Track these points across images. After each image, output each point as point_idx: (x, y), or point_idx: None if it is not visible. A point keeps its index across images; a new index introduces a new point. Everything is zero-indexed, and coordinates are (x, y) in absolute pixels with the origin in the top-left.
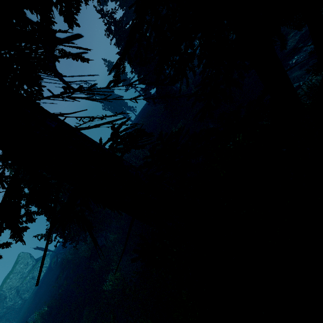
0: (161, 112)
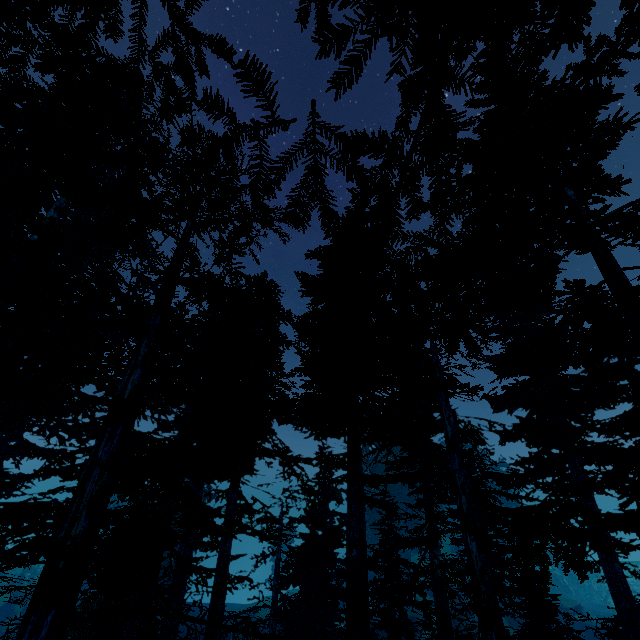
0: None
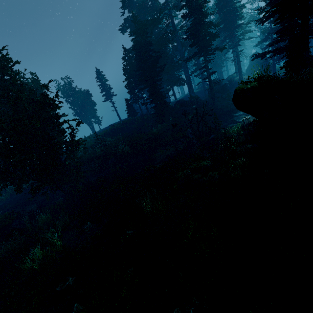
0: (139, 120)
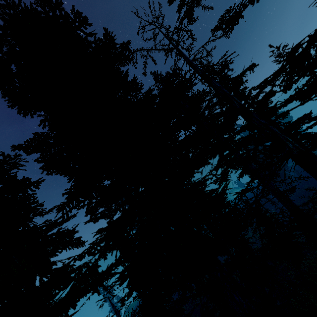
0: None
